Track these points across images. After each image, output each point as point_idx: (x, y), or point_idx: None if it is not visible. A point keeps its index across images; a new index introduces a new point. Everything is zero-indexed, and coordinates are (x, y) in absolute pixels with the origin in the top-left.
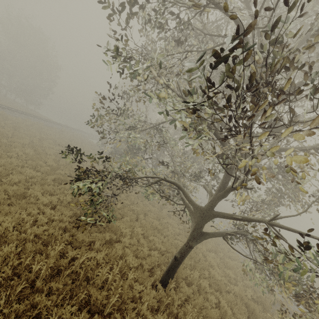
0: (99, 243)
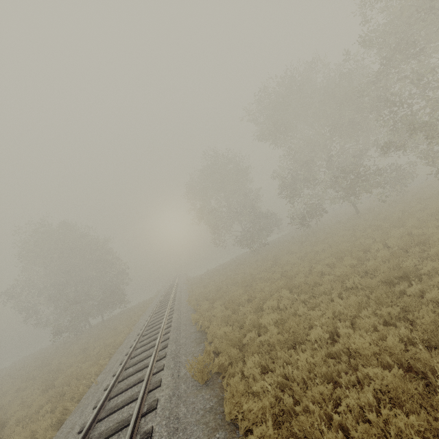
0: None
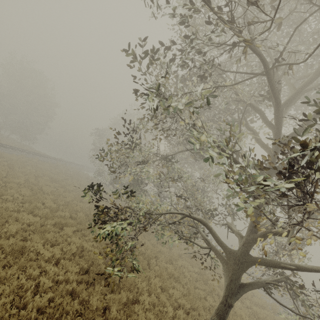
0: (115, 309)
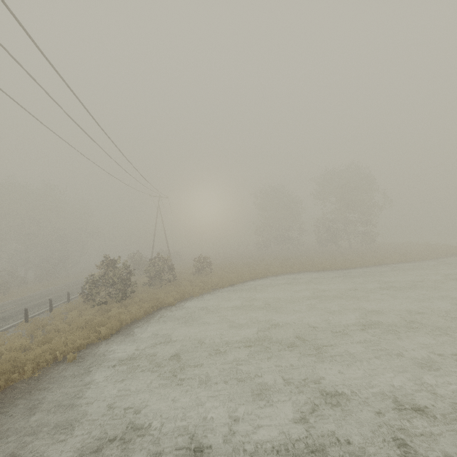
0: None
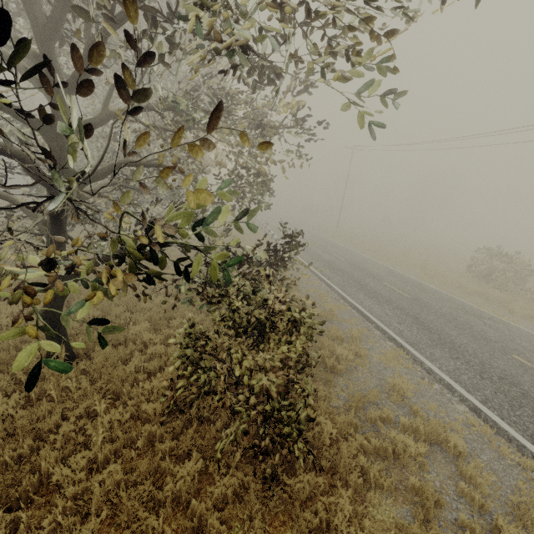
0: None
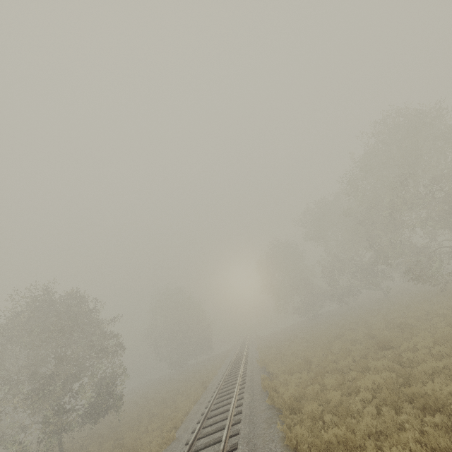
0: None
